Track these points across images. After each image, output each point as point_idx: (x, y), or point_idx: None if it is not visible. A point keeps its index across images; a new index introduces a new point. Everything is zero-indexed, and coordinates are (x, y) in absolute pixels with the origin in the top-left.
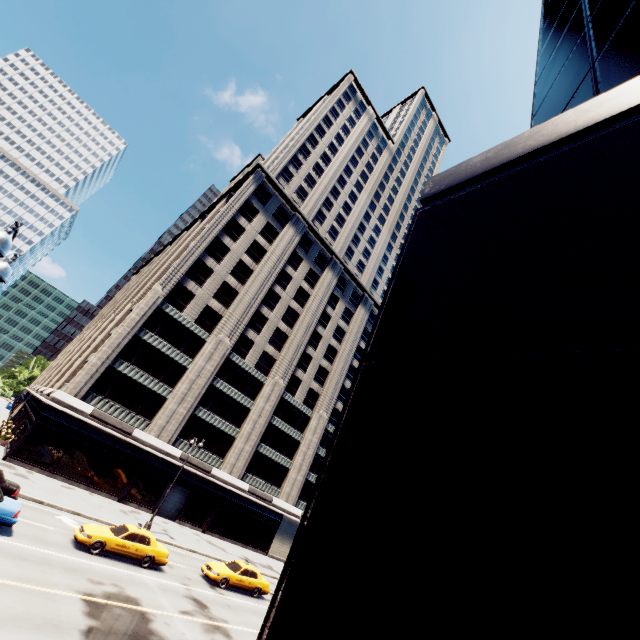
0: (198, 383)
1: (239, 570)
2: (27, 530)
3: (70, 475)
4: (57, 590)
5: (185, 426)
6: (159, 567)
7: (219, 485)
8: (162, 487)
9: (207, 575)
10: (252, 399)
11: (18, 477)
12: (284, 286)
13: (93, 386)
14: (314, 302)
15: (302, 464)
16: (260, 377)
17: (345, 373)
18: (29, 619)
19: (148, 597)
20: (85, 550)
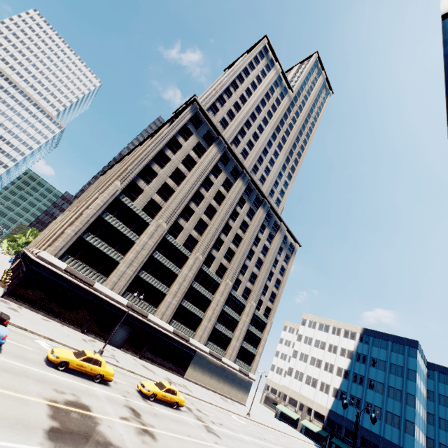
0: (142, 253)
1: (164, 389)
2: (12, 349)
3: (48, 311)
4: (30, 396)
5: (131, 283)
6: (107, 382)
7: (152, 326)
8: (112, 325)
9: (141, 390)
10: (179, 268)
11: (11, 310)
12: (207, 189)
13: (67, 250)
14: (228, 202)
15: (212, 316)
16: (186, 253)
17: (246, 254)
18: (5, 419)
19: (97, 405)
20: (54, 367)
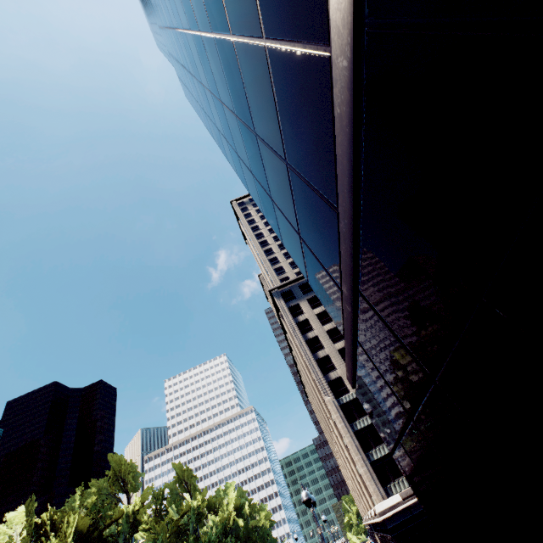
0: None
1: None
2: None
3: None
4: None
5: None
6: None
7: None
8: None
9: None
10: None
11: None
12: None
13: (381, 483)
14: None
15: None
16: None
17: None
18: None
19: None
20: None
